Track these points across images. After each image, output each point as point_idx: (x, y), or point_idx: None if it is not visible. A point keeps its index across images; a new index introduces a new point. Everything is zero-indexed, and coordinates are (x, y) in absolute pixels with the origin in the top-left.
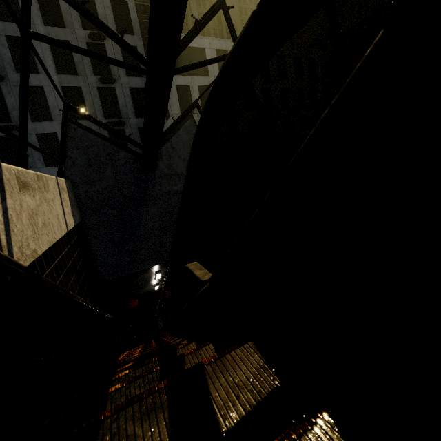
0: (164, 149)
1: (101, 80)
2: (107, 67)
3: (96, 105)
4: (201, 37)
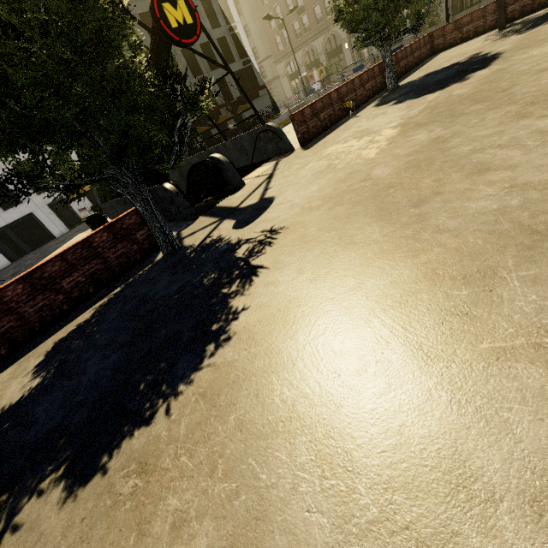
0: None
1: None
2: None
3: None
4: None
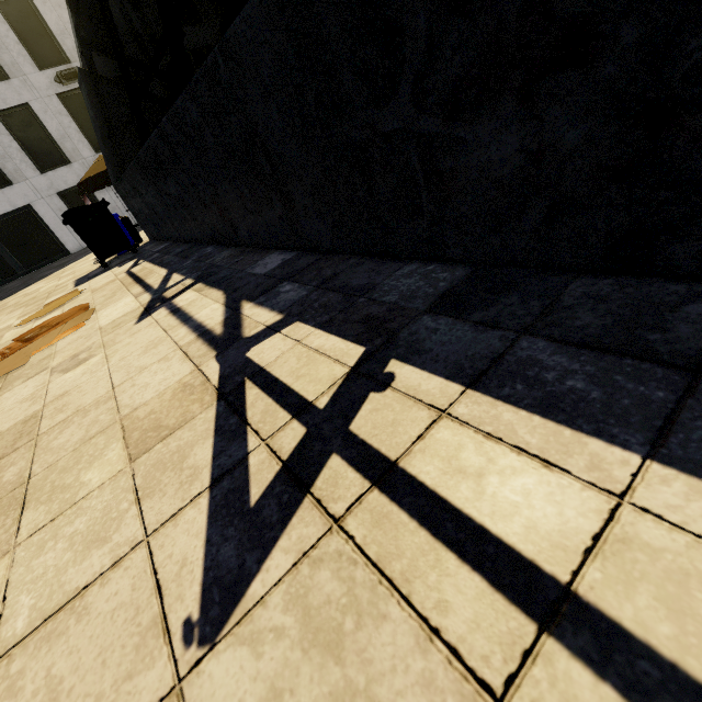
0: None
1: None
2: None
3: (7, 41)
4: None
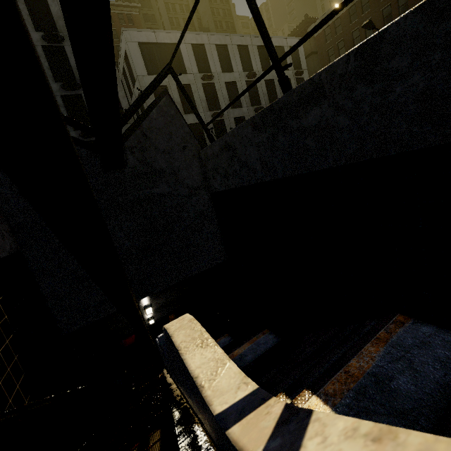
0: (133, 138)
1: (64, 86)
2: (70, 73)
3: None
4: (173, 32)
